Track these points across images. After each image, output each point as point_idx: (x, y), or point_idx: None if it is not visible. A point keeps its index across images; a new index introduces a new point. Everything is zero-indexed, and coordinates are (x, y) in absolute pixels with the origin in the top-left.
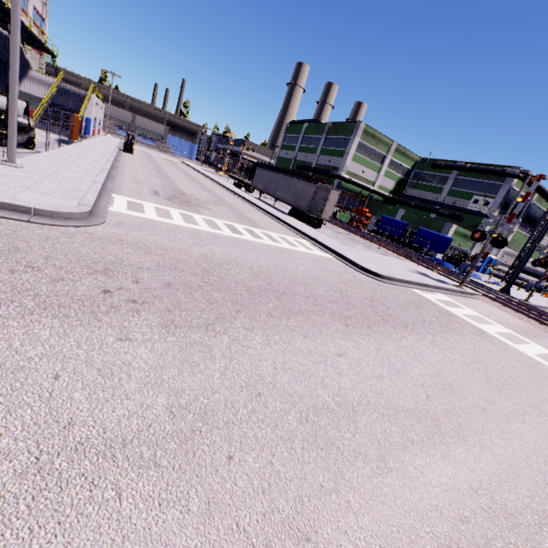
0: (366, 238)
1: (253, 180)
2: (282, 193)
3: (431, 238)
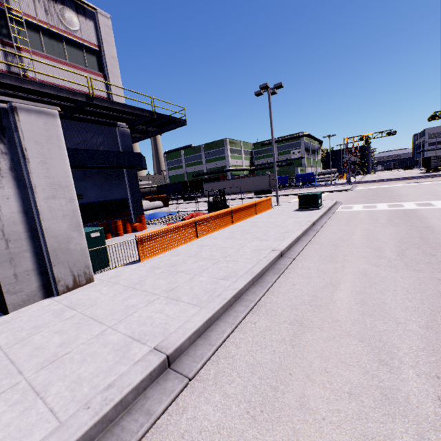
0: (288, 189)
1: (205, 191)
2: (242, 188)
3: (304, 176)
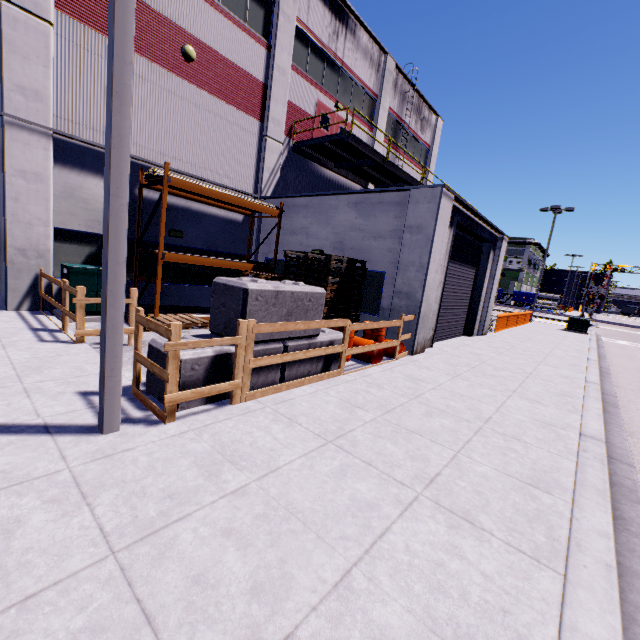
0: (505, 306)
1: None
2: None
3: (524, 296)
